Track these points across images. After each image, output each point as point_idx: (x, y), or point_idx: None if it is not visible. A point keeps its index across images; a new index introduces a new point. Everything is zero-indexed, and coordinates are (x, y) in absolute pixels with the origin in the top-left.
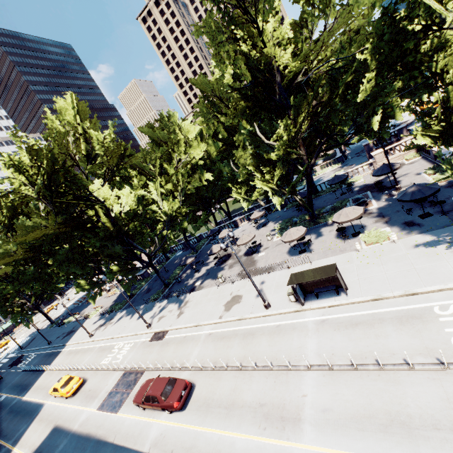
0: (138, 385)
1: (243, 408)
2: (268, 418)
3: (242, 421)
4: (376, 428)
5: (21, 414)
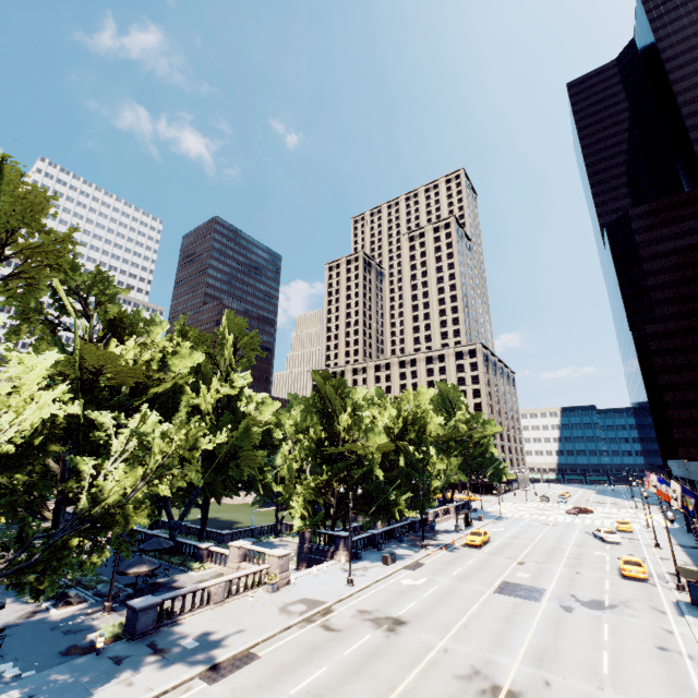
0: None
1: None
2: None
3: None
4: None
5: None
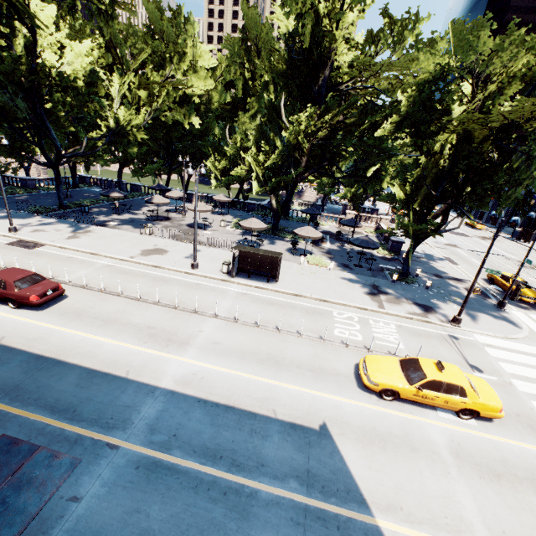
0: None
1: (127, 325)
2: (154, 337)
3: (120, 333)
4: (255, 360)
5: None
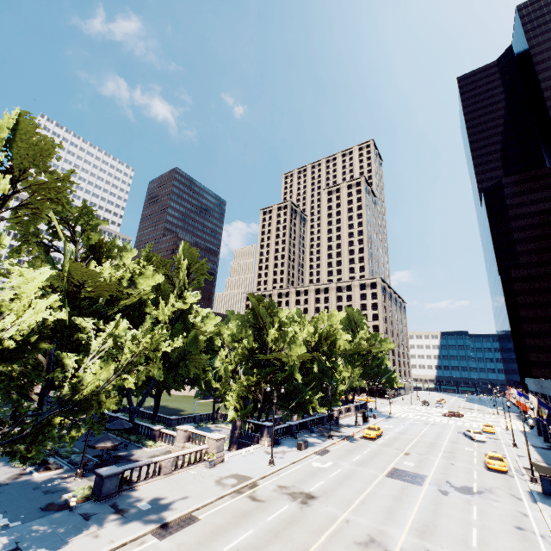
0: None
1: None
2: None
3: None
4: None
5: None
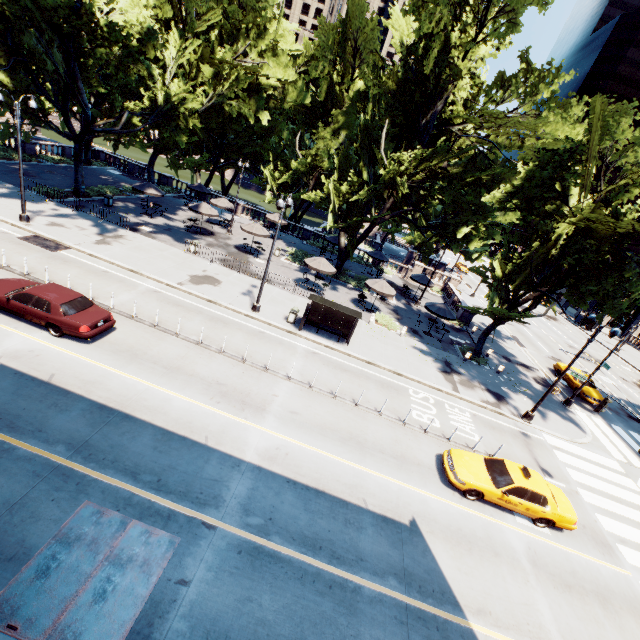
0: None
1: (193, 377)
2: (226, 396)
3: (188, 387)
4: (337, 438)
5: None
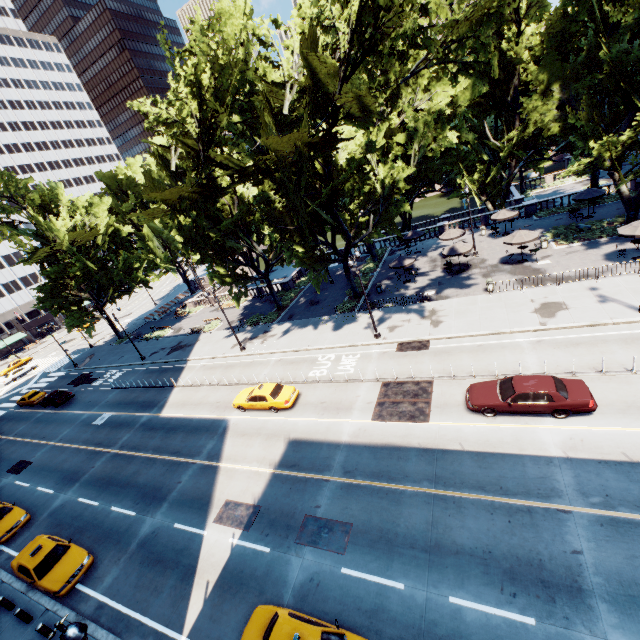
0: (438, 394)
1: None
2: None
3: None
4: None
5: (183, 430)
